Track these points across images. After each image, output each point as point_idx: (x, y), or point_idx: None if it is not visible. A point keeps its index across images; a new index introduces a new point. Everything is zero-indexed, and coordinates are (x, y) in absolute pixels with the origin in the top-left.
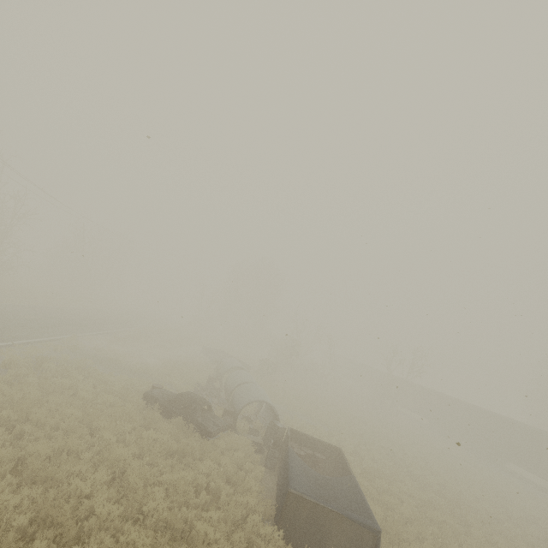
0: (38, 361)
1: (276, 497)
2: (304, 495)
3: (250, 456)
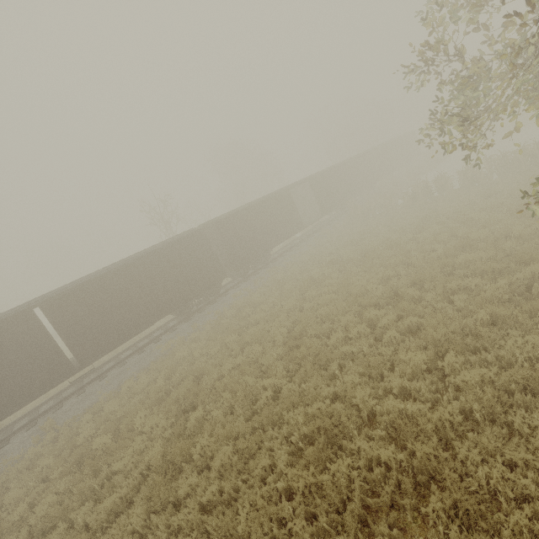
0: None
1: None
2: None
3: None
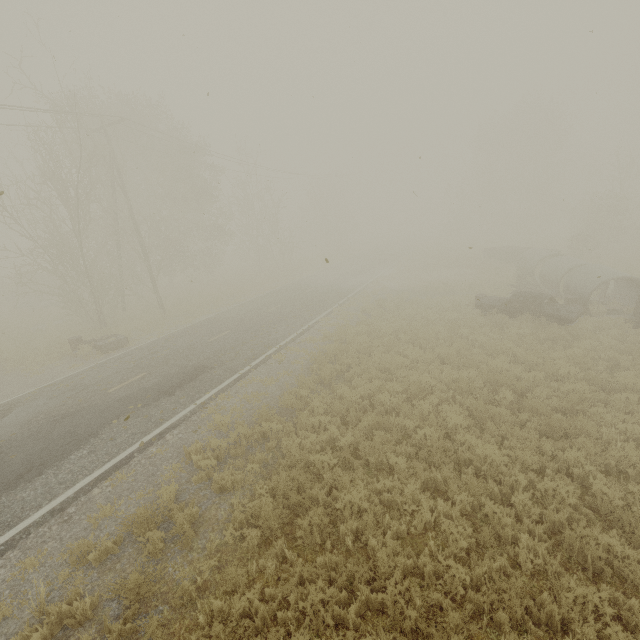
0: (379, 303)
1: None
2: None
3: (628, 332)
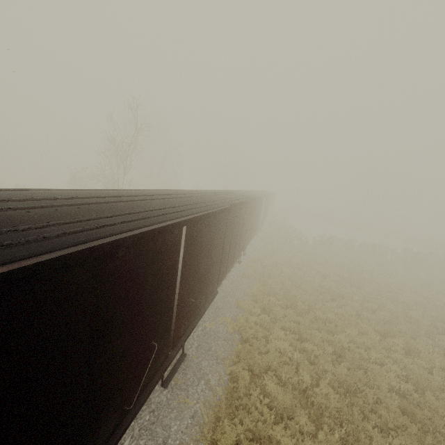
0: None
1: None
2: None
3: None
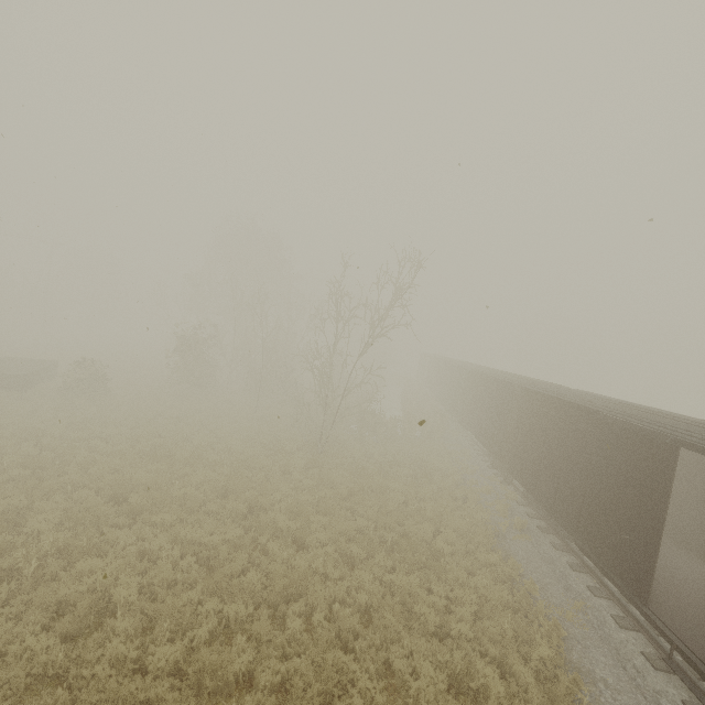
0: None
1: None
2: None
3: None
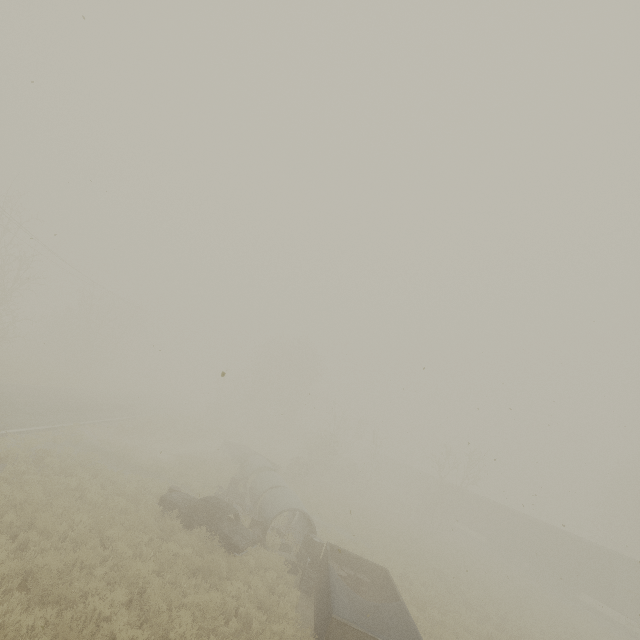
0: (39, 455)
1: (314, 628)
2: (349, 622)
3: (283, 577)
